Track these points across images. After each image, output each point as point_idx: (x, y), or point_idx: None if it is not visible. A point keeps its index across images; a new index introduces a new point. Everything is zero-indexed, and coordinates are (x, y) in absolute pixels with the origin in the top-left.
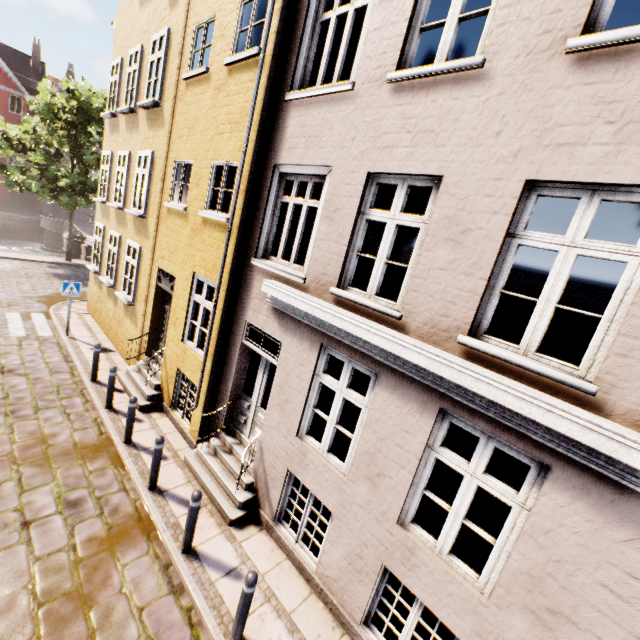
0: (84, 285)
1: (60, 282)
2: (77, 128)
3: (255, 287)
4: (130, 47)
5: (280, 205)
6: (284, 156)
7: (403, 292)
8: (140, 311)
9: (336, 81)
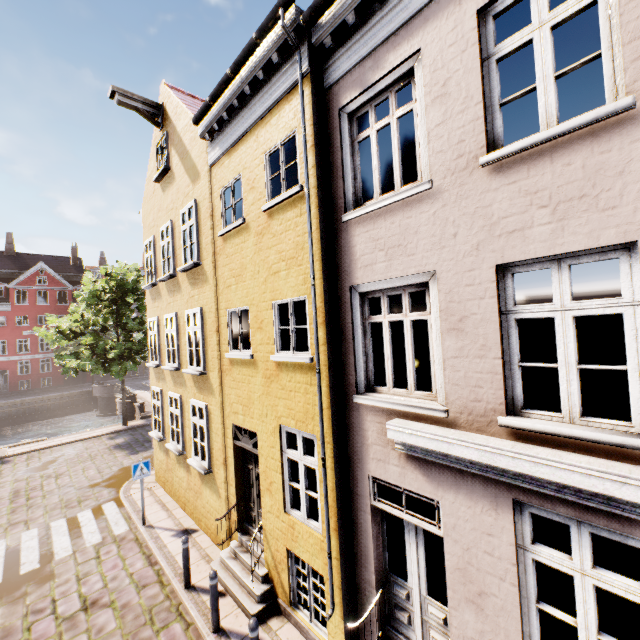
0: (145, 449)
1: (122, 453)
2: (117, 302)
3: (369, 430)
4: (159, 225)
5: (369, 326)
6: (360, 275)
7: (637, 406)
8: (220, 478)
9: (400, 186)
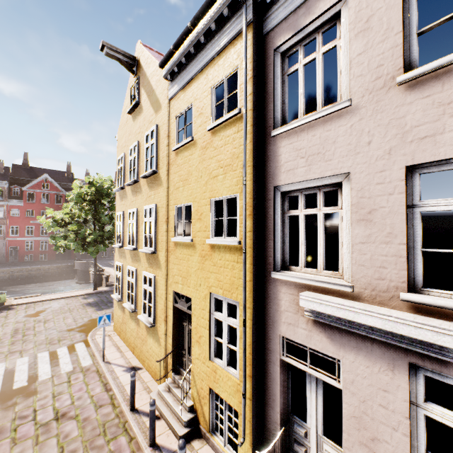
0: (108, 307)
1: (91, 309)
2: (96, 202)
3: (282, 300)
4: (129, 145)
5: (287, 219)
6: (283, 178)
7: None
8: (161, 330)
9: (321, 107)
